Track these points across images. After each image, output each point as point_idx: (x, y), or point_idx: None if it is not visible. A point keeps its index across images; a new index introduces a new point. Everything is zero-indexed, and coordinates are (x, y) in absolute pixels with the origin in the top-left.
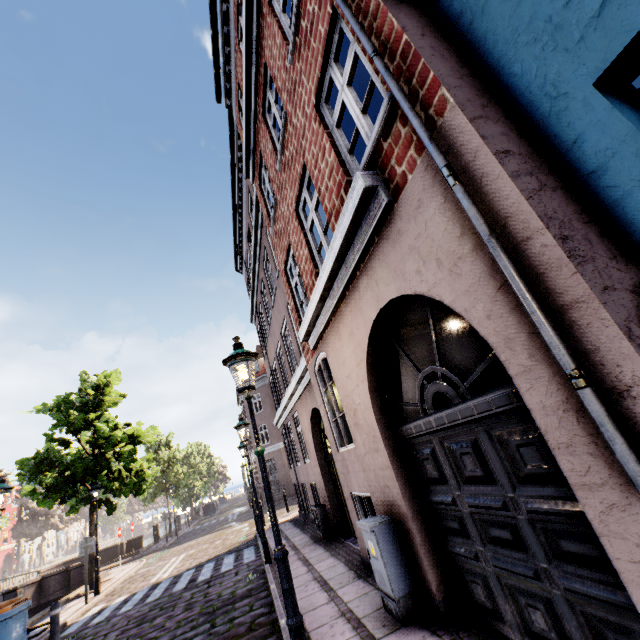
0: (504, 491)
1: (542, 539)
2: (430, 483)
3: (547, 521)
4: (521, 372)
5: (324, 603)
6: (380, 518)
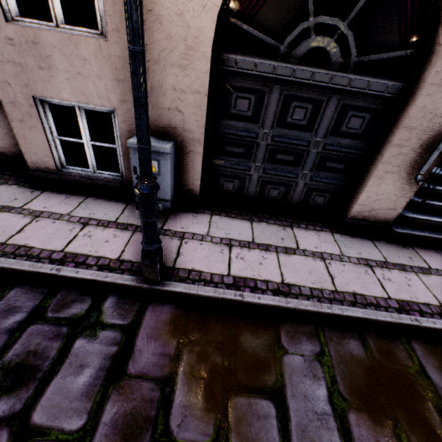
0: (316, 137)
1: (316, 161)
2: (232, 118)
3: (330, 154)
4: (436, 84)
5: (29, 222)
6: (158, 140)
